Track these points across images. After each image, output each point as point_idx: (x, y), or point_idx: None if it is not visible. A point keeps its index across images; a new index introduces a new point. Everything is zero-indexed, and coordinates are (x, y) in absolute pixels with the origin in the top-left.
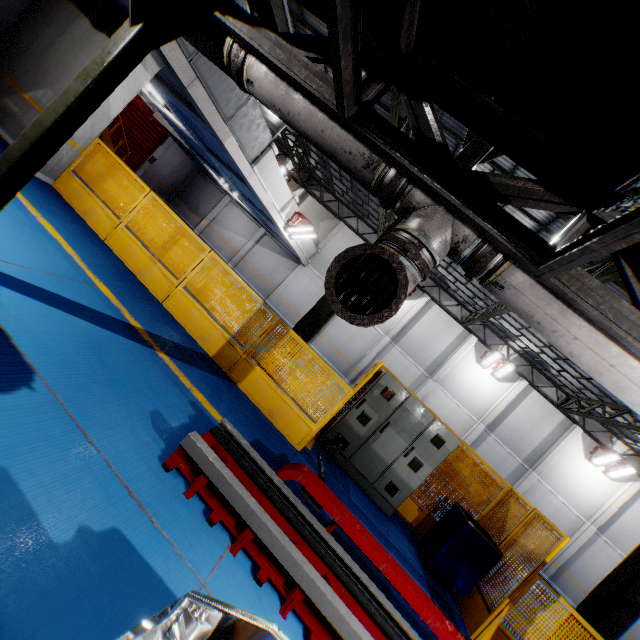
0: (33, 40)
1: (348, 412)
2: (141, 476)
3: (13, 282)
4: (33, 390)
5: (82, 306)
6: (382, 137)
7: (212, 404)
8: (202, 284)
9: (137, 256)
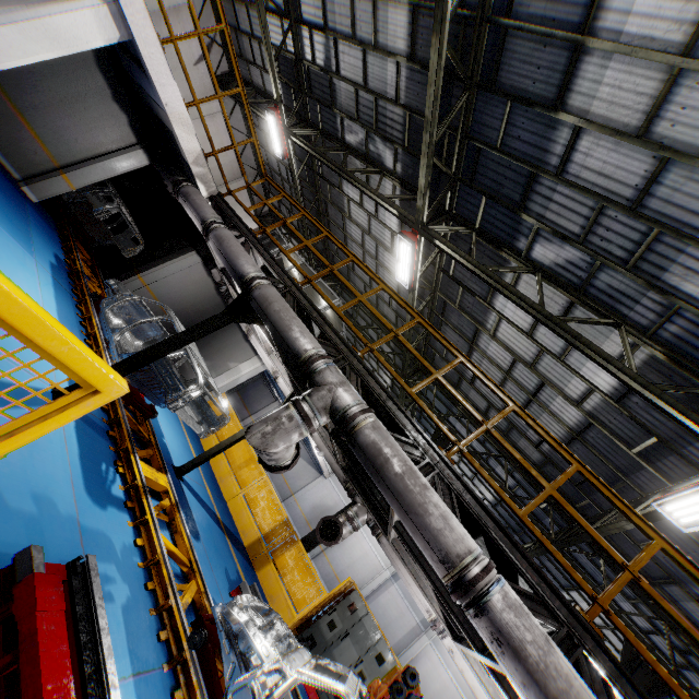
0: (211, 335)
1: (322, 616)
2: (224, 593)
3: (190, 488)
4: (200, 542)
5: (205, 502)
6: (350, 475)
7: (244, 576)
8: (255, 496)
9: (222, 468)
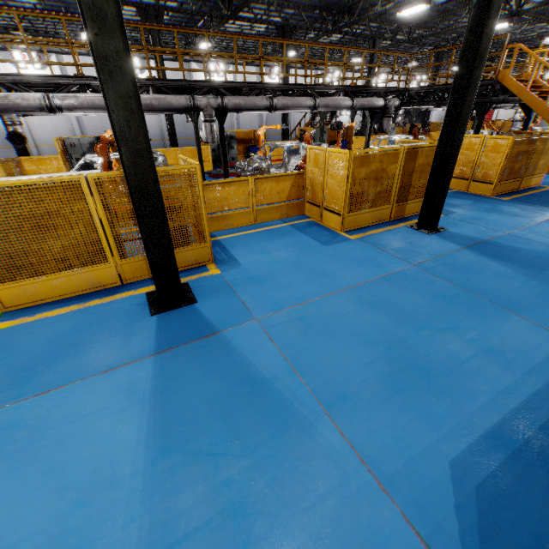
0: None
1: (72, 163)
2: None
3: None
4: None
5: None
6: None
7: None
8: None
9: None
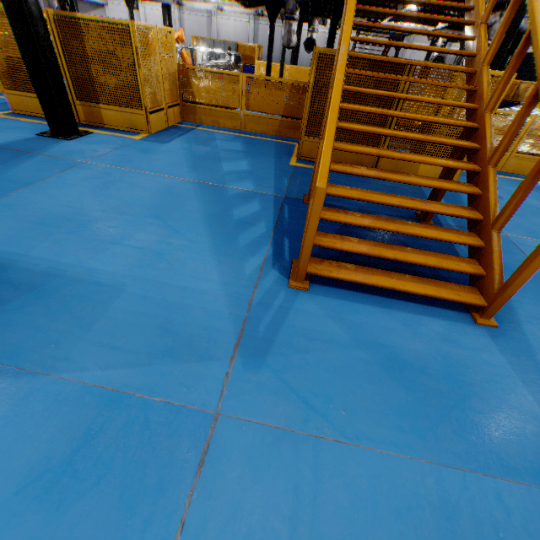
0: None
1: None
2: None
3: None
4: None
5: None
6: None
7: None
8: None
9: None
